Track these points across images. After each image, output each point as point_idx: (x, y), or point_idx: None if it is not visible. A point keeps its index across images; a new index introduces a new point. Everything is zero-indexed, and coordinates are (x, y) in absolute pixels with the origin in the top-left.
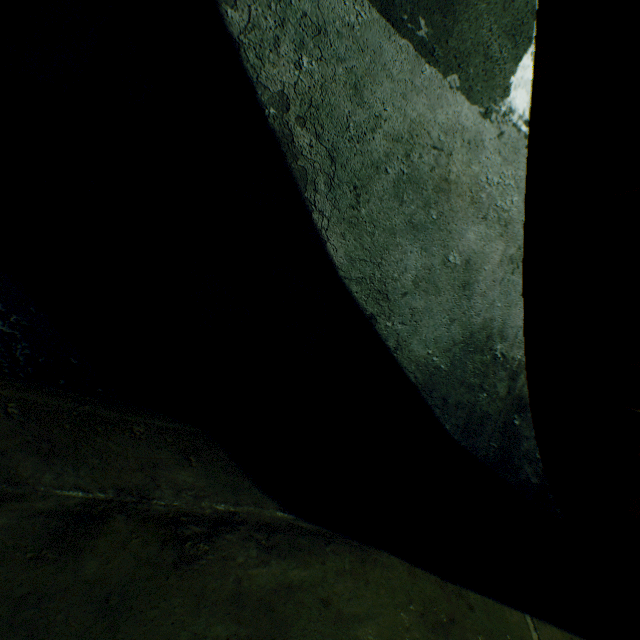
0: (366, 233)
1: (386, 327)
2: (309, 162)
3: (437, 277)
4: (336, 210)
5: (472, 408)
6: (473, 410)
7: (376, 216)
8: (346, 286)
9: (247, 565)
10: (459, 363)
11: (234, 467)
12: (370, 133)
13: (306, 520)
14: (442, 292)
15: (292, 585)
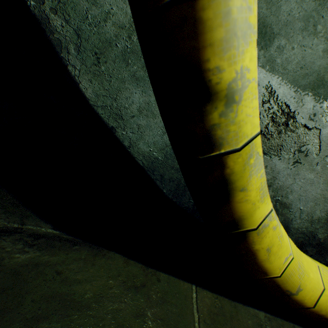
0: (106, 80)
1: (122, 134)
2: (62, 36)
3: (153, 108)
4: (84, 66)
5: (179, 181)
6: (180, 182)
7: (112, 71)
8: (95, 110)
9: (12, 252)
10: (170, 156)
11: (19, 204)
12: (103, 22)
13: (69, 235)
14: (157, 117)
15: (40, 263)
